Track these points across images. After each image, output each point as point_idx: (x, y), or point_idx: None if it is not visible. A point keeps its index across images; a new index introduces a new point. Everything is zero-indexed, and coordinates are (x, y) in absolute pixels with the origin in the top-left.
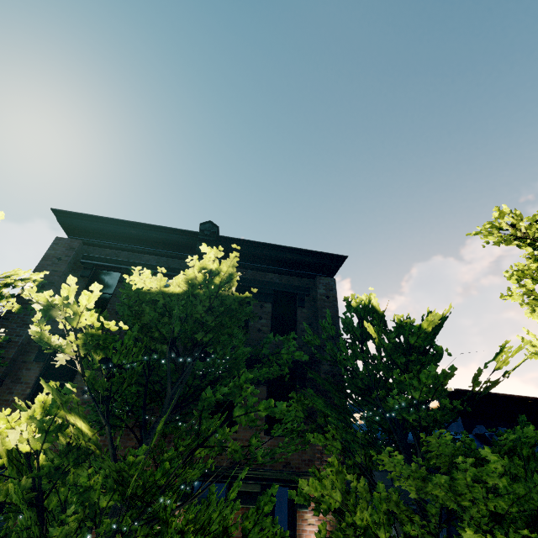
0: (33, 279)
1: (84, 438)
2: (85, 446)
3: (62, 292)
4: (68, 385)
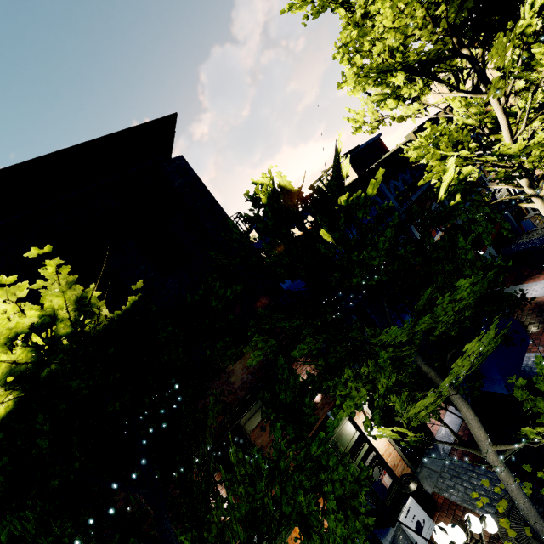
0: None
1: None
2: None
3: None
4: None
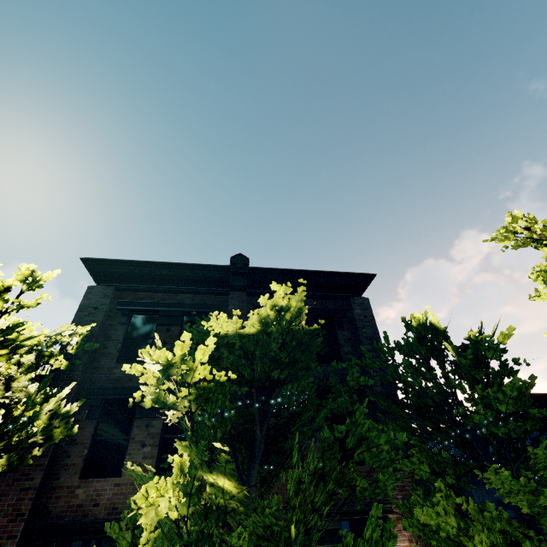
0: (79, 333)
1: (224, 496)
2: (222, 505)
3: (175, 350)
4: (217, 444)
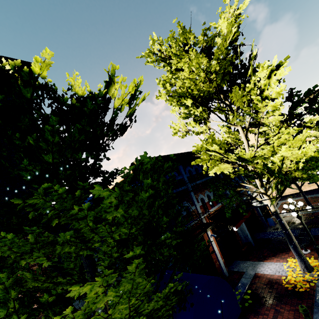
0: None
1: None
2: None
3: None
4: None
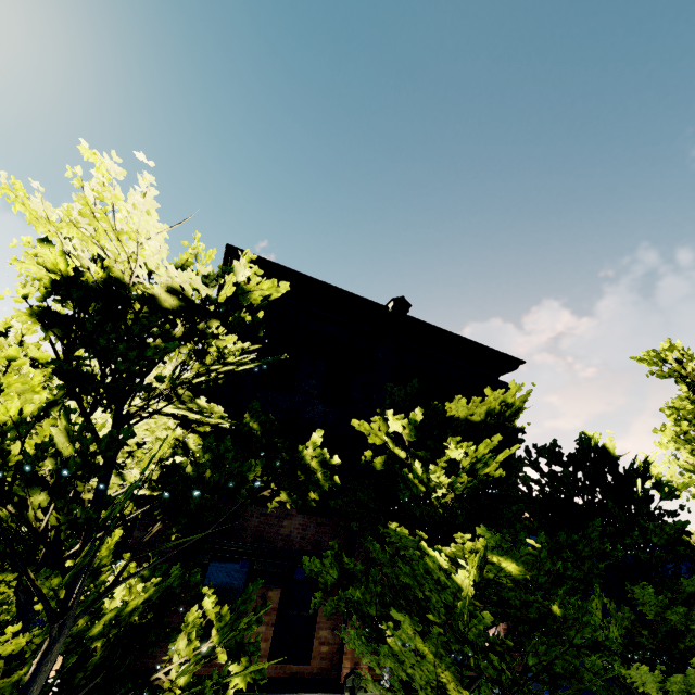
0: (246, 349)
1: (498, 573)
2: (489, 578)
3: (480, 445)
4: (531, 541)
